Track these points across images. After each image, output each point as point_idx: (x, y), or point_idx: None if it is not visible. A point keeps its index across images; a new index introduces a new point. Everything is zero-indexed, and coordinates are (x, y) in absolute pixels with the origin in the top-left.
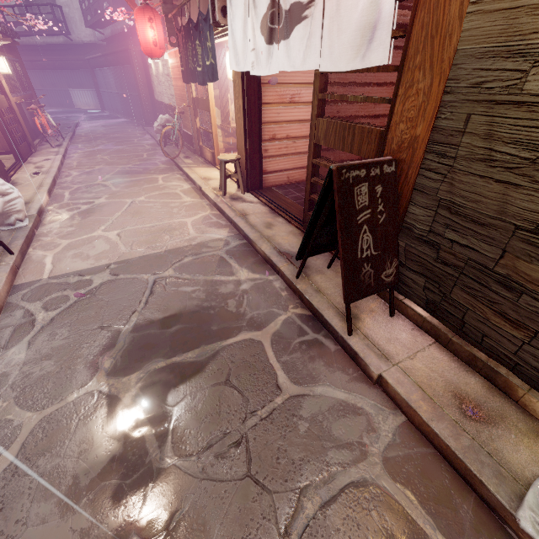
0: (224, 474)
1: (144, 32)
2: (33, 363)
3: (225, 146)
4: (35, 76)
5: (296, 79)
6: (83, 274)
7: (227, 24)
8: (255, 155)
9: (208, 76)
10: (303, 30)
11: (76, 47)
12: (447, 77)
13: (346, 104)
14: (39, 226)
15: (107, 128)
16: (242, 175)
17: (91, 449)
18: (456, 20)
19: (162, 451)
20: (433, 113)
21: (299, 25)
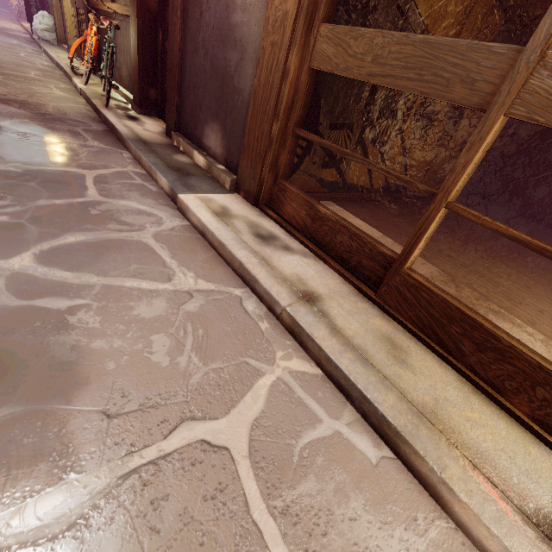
0: None
1: None
2: None
3: None
4: None
5: None
6: None
7: None
8: None
9: None
10: None
11: None
12: None
13: None
14: None
15: None
16: None
17: None
18: None
19: None
20: None
21: None
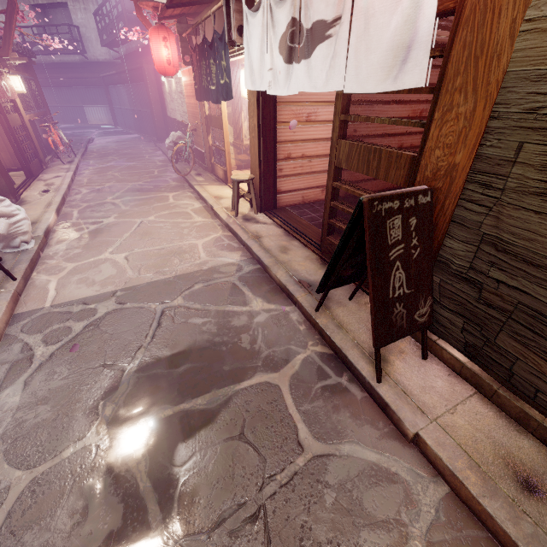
0: None
1: (158, 51)
2: (27, 408)
3: (237, 164)
4: (51, 93)
5: (313, 98)
6: (88, 302)
7: (243, 43)
8: (269, 174)
9: (222, 94)
10: (326, 50)
11: (91, 65)
12: (494, 101)
13: (364, 123)
14: (45, 248)
15: (119, 144)
16: (256, 195)
17: (85, 521)
18: (507, 39)
19: (167, 527)
20: (476, 139)
21: (322, 45)
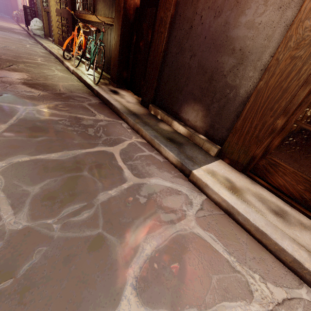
0: (3, 29)
1: None
2: None
3: None
4: None
5: None
6: None
7: None
8: None
9: None
10: None
11: None
12: None
13: None
14: None
15: None
16: None
17: None
18: None
19: None
20: (36, 3)
21: None
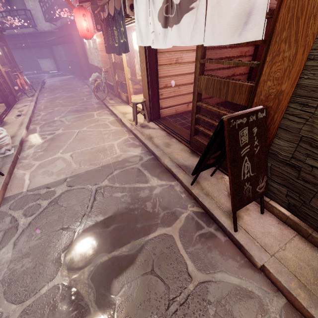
0: None
1: (80, 23)
2: (16, 261)
3: (134, 91)
4: (17, 53)
5: (179, 48)
6: (49, 186)
7: (134, 16)
8: (155, 98)
9: (122, 49)
10: (190, 17)
11: (40, 34)
12: (311, 48)
13: None
14: (20, 152)
15: (61, 82)
16: (147, 111)
17: None
18: None
19: None
20: (297, 74)
21: (187, 14)
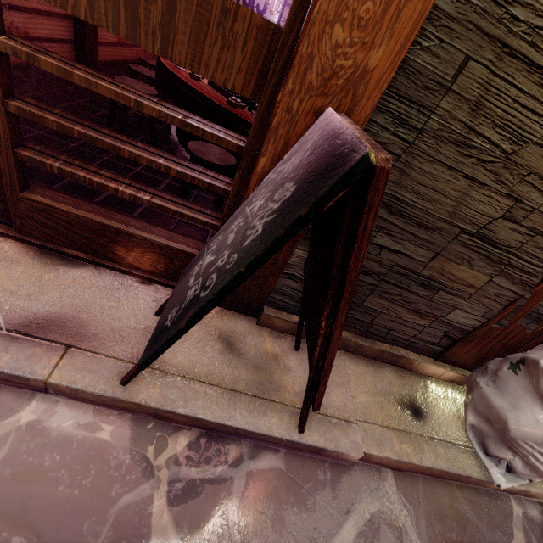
0: None
1: None
2: None
3: None
4: None
5: None
6: None
7: None
8: None
9: None
10: None
11: None
12: None
13: None
14: None
15: None
16: None
17: None
18: None
19: None
20: (413, 27)
21: None
